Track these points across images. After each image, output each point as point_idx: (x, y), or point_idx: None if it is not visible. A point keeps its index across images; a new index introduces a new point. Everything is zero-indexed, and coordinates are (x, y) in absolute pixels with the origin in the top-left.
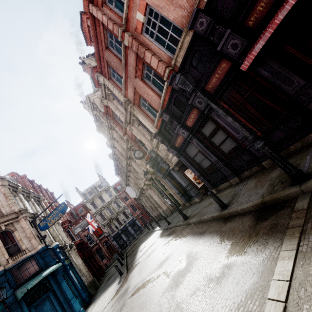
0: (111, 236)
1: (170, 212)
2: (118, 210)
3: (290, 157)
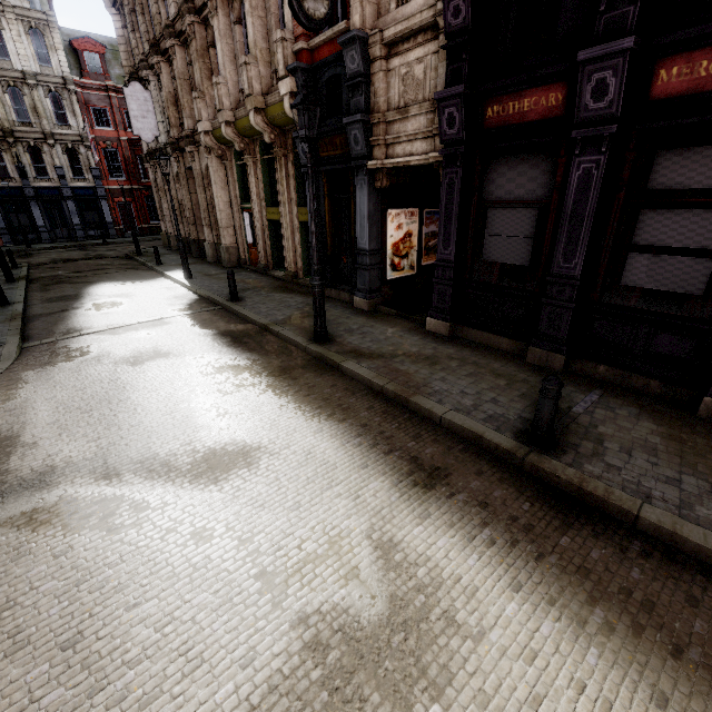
0: None
1: (235, 261)
2: (52, 127)
3: None
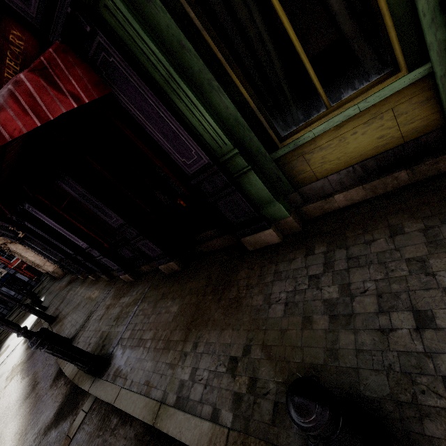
0: None
1: (62, 273)
2: None
3: (140, 280)
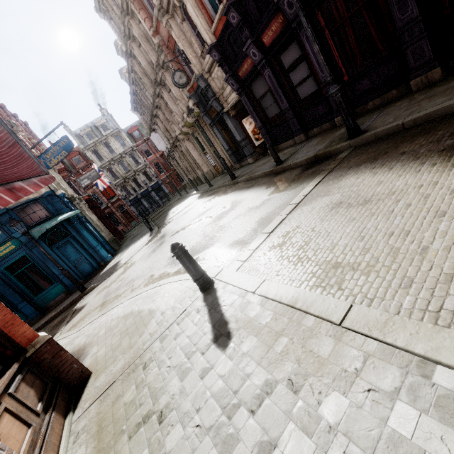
0: (127, 200)
1: (212, 176)
2: (136, 168)
3: (363, 115)
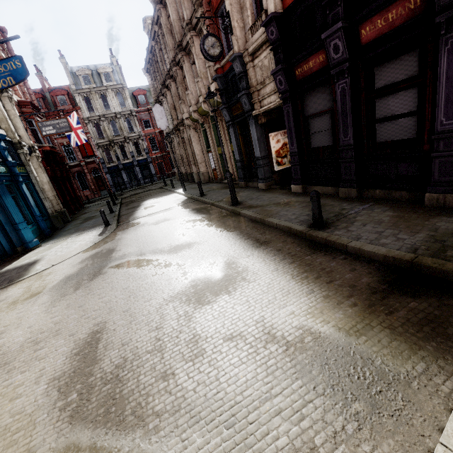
0: (105, 166)
1: (207, 180)
2: (128, 134)
3: None
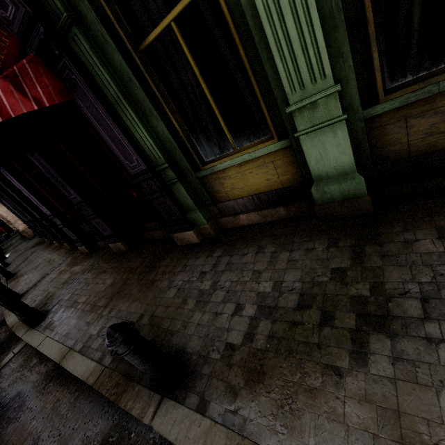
0: None
1: (32, 234)
2: None
3: (95, 254)
